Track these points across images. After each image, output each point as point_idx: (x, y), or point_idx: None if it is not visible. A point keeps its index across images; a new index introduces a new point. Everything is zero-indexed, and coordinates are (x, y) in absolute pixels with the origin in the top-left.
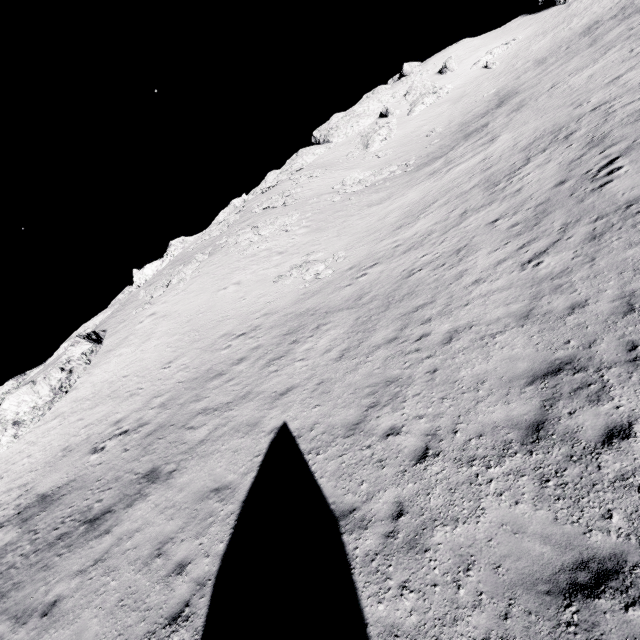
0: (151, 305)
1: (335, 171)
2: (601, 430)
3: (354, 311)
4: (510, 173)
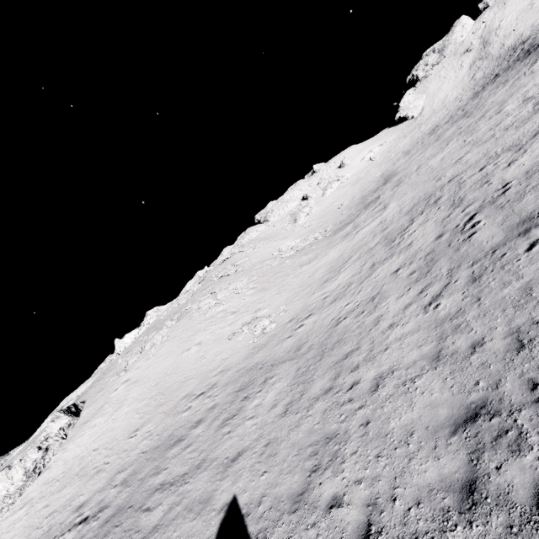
0: (126, 372)
1: (273, 241)
2: (531, 489)
3: (295, 362)
4: (401, 231)
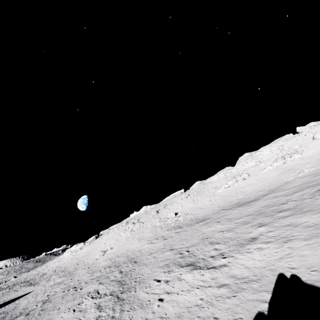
0: (107, 234)
1: (191, 200)
2: None
3: (66, 278)
4: (110, 266)
